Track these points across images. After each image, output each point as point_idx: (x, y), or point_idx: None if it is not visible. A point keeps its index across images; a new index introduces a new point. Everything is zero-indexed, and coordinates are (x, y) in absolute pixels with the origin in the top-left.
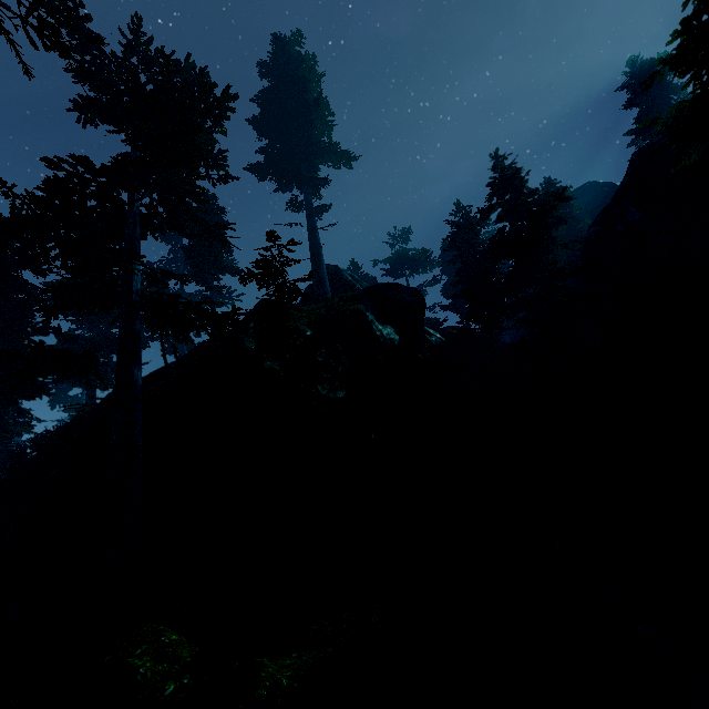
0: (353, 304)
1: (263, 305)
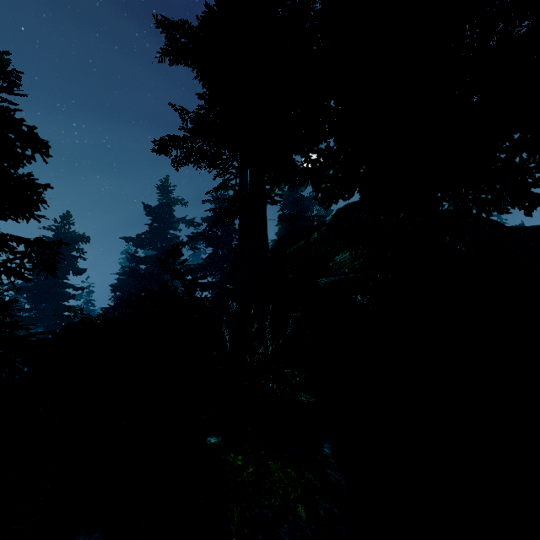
0: None
1: None
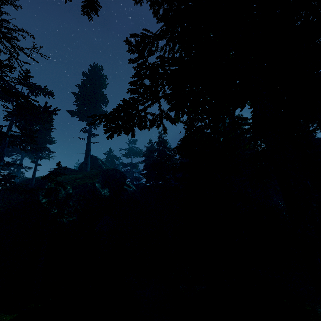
0: (94, 179)
1: (48, 188)
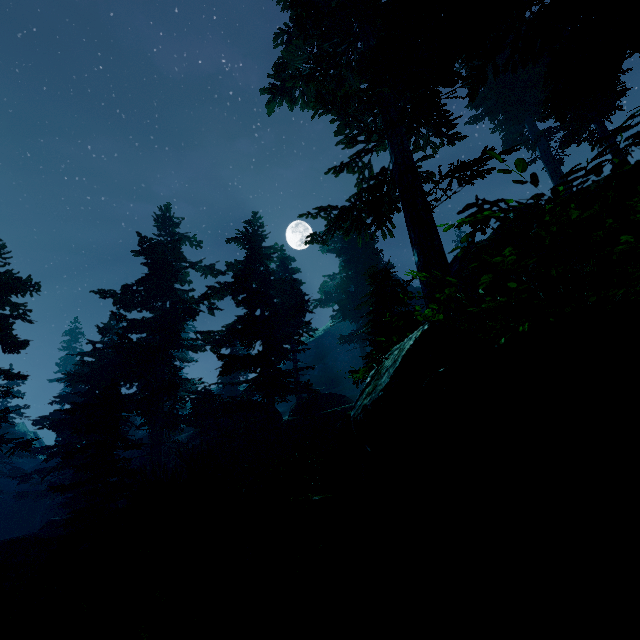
0: None
1: None
